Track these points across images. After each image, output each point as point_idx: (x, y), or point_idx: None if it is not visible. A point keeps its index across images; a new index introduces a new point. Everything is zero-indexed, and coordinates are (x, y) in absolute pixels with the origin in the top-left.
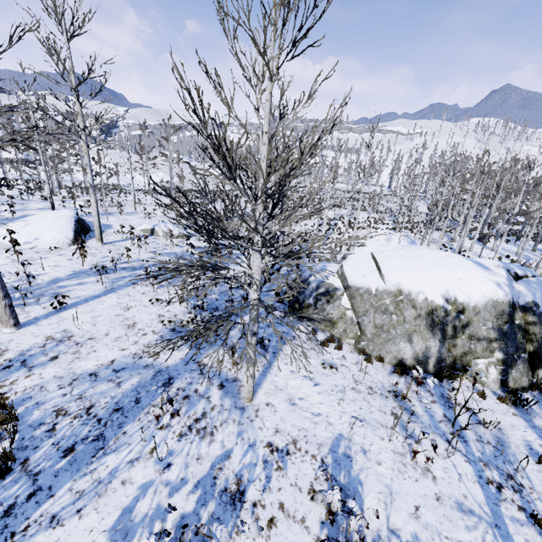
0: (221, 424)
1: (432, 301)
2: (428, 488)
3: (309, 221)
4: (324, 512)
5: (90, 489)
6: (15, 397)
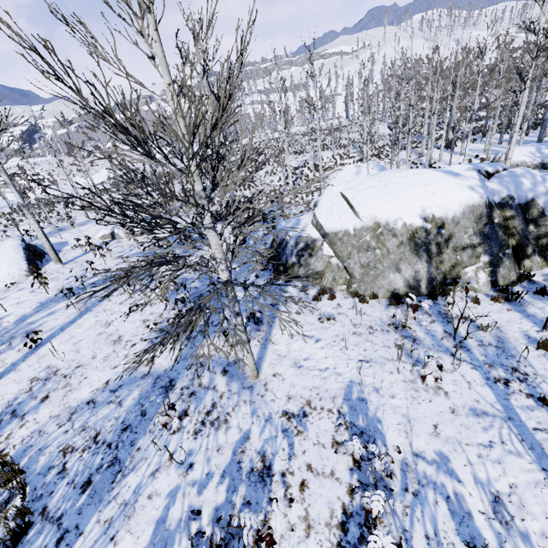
0: (233, 409)
1: (411, 224)
2: (442, 405)
3: (274, 177)
4: (351, 459)
5: (118, 515)
6: (15, 451)
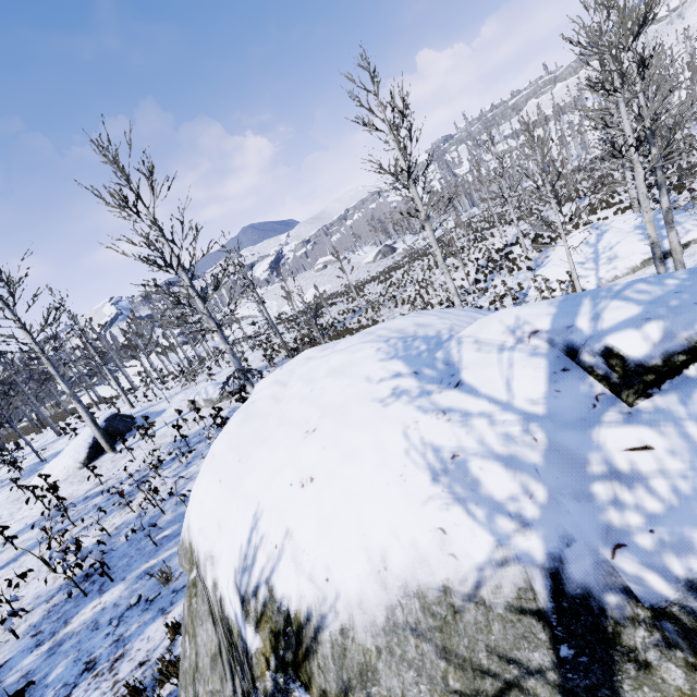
0: None
1: (221, 599)
2: None
3: (461, 271)
4: None
5: None
6: None
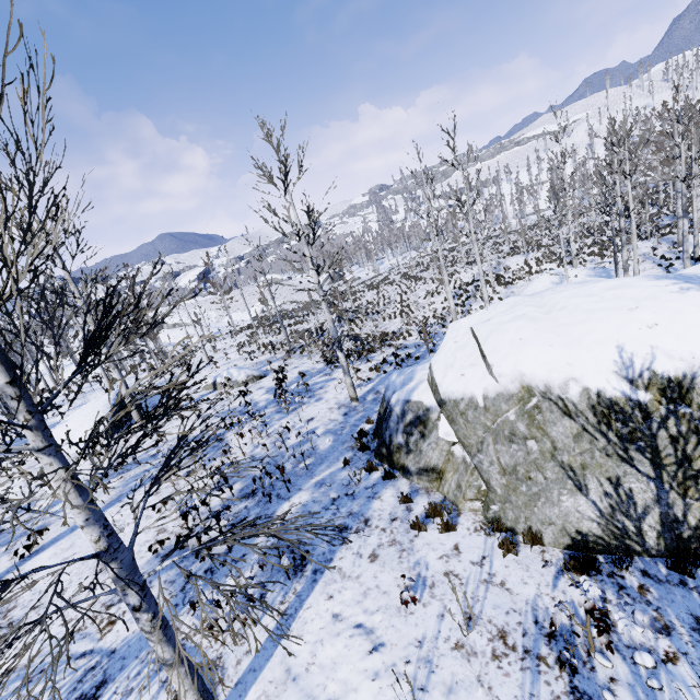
0: None
1: (600, 392)
2: None
3: (438, 297)
4: None
5: None
6: None
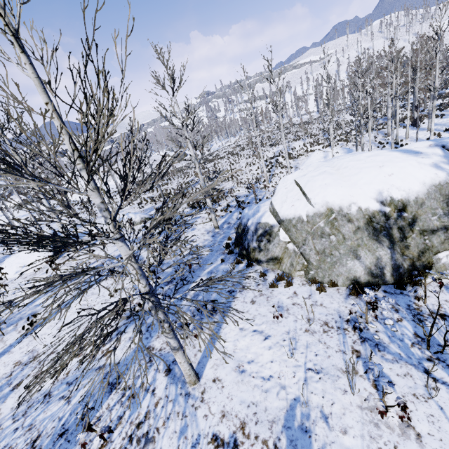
0: (164, 423)
1: (366, 208)
2: None
3: (253, 166)
4: None
5: None
6: None
